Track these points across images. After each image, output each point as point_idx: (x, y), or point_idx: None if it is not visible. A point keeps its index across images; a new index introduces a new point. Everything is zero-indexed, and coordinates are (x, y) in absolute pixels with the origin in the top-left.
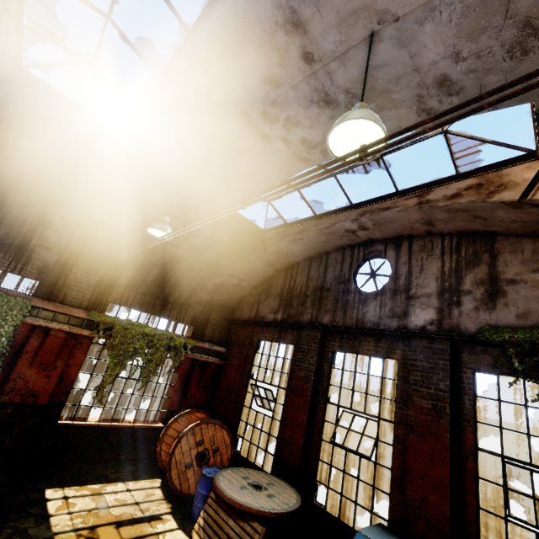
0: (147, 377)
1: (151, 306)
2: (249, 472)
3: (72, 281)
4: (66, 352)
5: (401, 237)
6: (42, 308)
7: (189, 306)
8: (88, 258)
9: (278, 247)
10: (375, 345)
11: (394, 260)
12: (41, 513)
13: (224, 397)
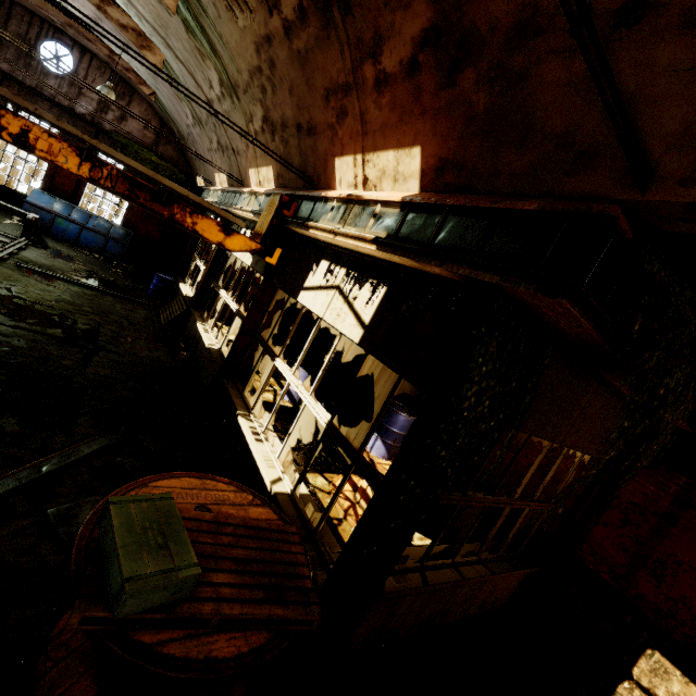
0: None
1: None
2: None
3: None
4: None
5: (88, 49)
6: None
7: None
8: None
9: None
10: (49, 109)
11: (78, 62)
12: None
13: None
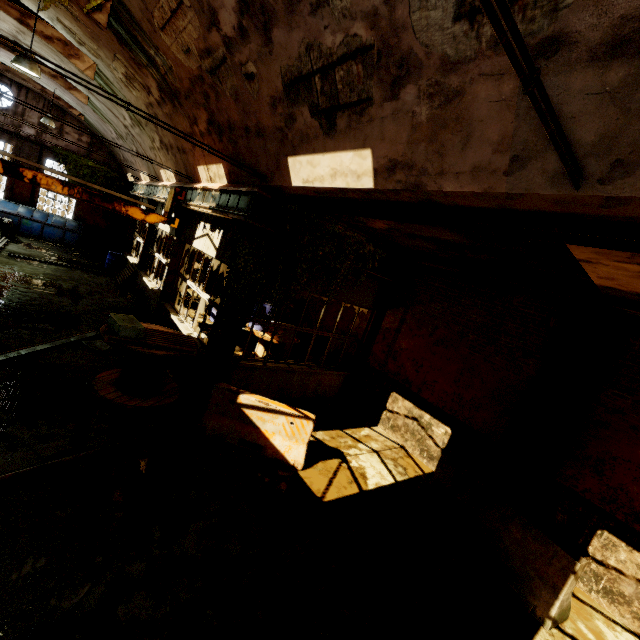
0: None
1: None
2: None
3: None
4: None
5: (23, 85)
6: None
7: None
8: None
9: None
10: (1, 136)
11: (17, 96)
12: None
13: None
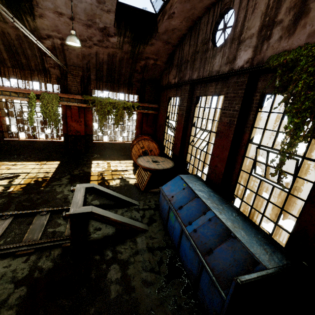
0: (118, 122)
1: (112, 88)
2: (157, 157)
3: (70, 82)
4: (82, 115)
5: None
6: (63, 97)
7: (132, 84)
8: (71, 68)
9: (163, 26)
10: (215, 88)
11: (237, 7)
12: (89, 166)
13: (159, 129)
